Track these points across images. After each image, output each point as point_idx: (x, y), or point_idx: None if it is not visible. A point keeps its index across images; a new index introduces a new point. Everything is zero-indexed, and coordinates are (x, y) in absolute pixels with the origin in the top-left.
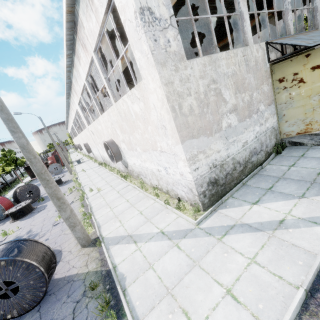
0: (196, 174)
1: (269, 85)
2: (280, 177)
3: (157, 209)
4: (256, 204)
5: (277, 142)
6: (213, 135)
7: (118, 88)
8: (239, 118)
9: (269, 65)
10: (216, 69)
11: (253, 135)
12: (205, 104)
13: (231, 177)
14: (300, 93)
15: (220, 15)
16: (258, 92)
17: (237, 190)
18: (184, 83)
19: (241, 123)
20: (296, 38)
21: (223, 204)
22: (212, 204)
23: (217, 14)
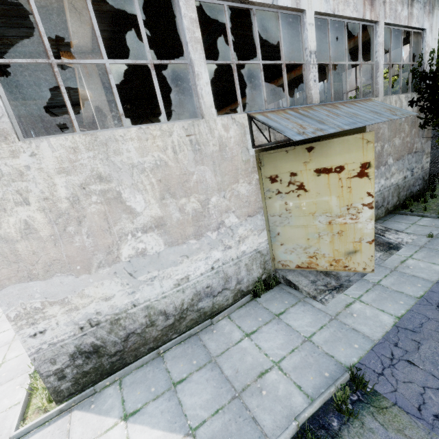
0: (39, 342)
1: (252, 183)
2: (214, 358)
3: (22, 367)
4: (126, 421)
5: (267, 273)
6: (94, 272)
7: (134, 123)
8: (169, 239)
9: (255, 151)
10: (110, 157)
11: (205, 265)
12: (73, 218)
13: (140, 338)
14: (300, 206)
15: (137, 62)
16: (224, 196)
17: (142, 365)
18: (9, 182)
19: (175, 247)
20: (303, 115)
21: (95, 396)
22: (84, 388)
23: (253, 45)
